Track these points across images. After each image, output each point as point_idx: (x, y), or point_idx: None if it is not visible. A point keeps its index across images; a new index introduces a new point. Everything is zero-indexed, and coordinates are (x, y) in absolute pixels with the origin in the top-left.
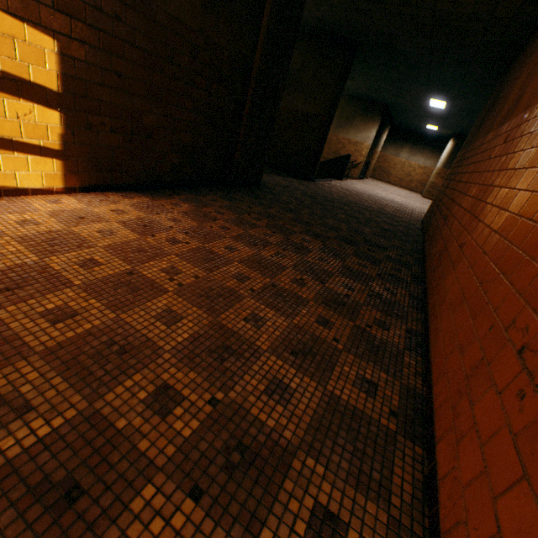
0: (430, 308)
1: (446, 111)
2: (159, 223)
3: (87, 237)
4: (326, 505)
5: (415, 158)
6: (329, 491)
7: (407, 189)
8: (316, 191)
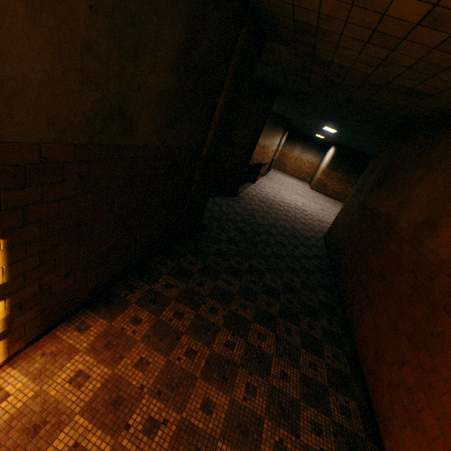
0: None
1: (335, 134)
2: (127, 382)
3: None
4: None
5: (305, 155)
6: None
7: (299, 178)
8: (242, 215)
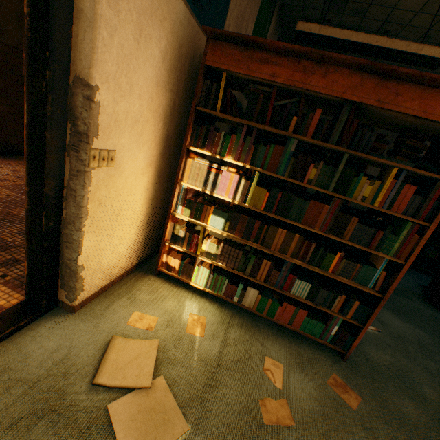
0: None
1: None
2: None
3: None
4: (19, 259)
5: None
6: (24, 256)
7: None
8: None
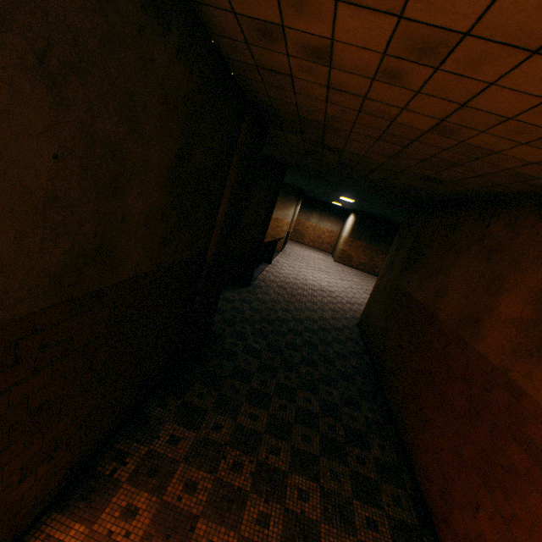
0: None
1: (353, 203)
2: None
3: None
4: None
5: (324, 223)
6: None
7: (320, 250)
8: (261, 310)
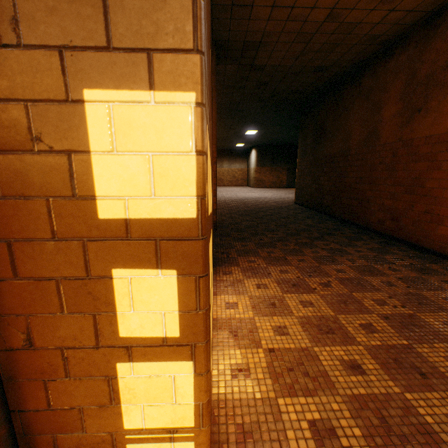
0: (439, 249)
1: (255, 135)
2: (288, 279)
3: (315, 314)
4: None
5: (233, 165)
6: None
7: (237, 186)
8: (233, 209)
